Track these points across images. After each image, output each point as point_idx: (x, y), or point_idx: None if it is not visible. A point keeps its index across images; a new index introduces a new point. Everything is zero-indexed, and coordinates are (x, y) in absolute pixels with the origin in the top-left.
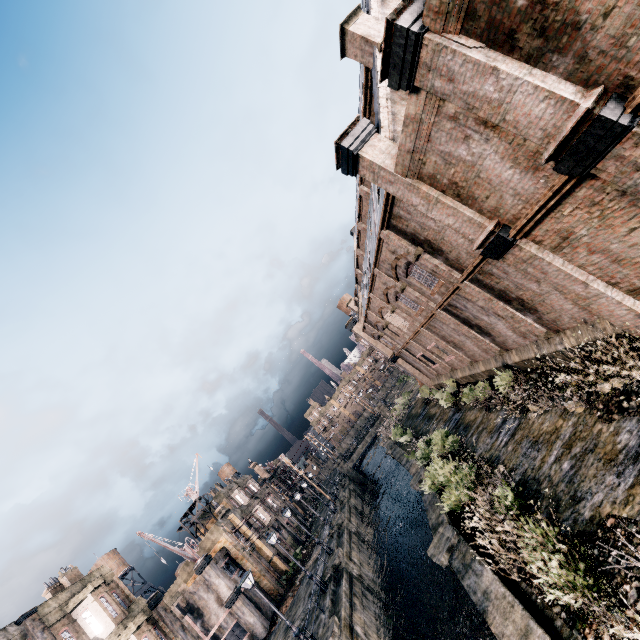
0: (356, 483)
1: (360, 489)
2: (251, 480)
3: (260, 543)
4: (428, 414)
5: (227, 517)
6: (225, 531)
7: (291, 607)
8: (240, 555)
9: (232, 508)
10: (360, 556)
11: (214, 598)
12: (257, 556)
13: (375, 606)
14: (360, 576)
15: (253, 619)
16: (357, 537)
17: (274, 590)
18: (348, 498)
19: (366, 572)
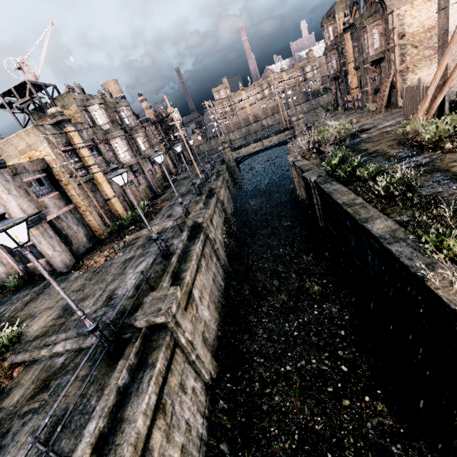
0: (230, 174)
1: (231, 181)
2: (125, 108)
3: (102, 178)
4: (446, 168)
5: (63, 128)
6: (48, 142)
7: (95, 273)
8: (65, 179)
9: (80, 122)
10: (204, 279)
11: (4, 210)
12: (91, 189)
13: (192, 401)
14: (191, 343)
15: (52, 253)
16: (211, 245)
17: (99, 229)
18: (219, 188)
19: (202, 312)
